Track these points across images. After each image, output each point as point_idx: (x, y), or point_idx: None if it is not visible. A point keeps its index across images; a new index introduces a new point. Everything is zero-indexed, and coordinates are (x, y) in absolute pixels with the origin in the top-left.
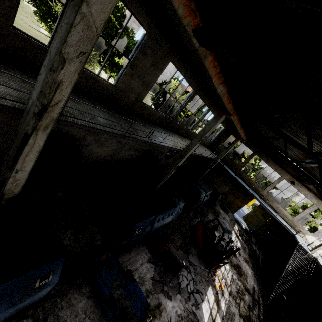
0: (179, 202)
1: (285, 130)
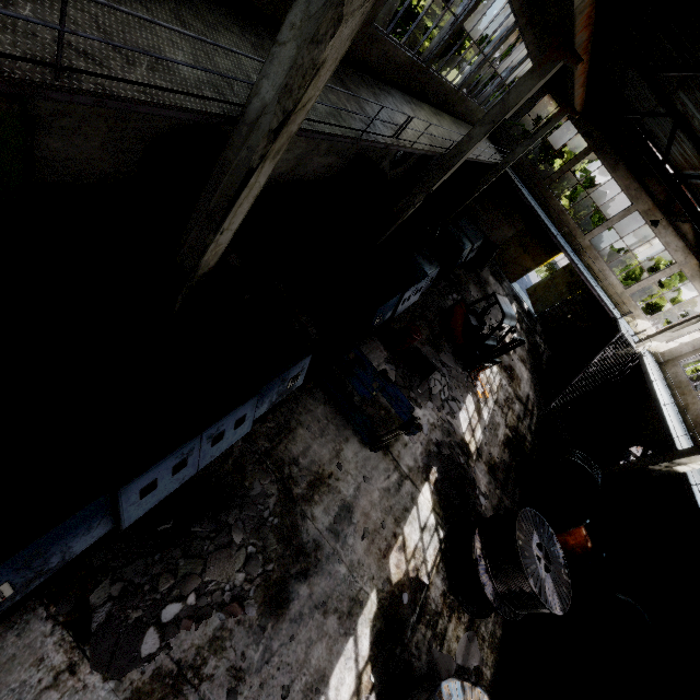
0: (432, 268)
1: (687, 96)
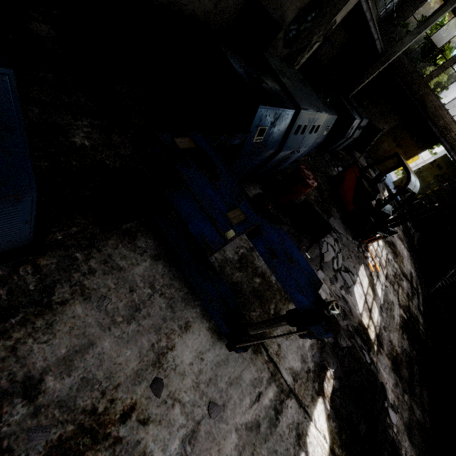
0: (330, 111)
1: None
